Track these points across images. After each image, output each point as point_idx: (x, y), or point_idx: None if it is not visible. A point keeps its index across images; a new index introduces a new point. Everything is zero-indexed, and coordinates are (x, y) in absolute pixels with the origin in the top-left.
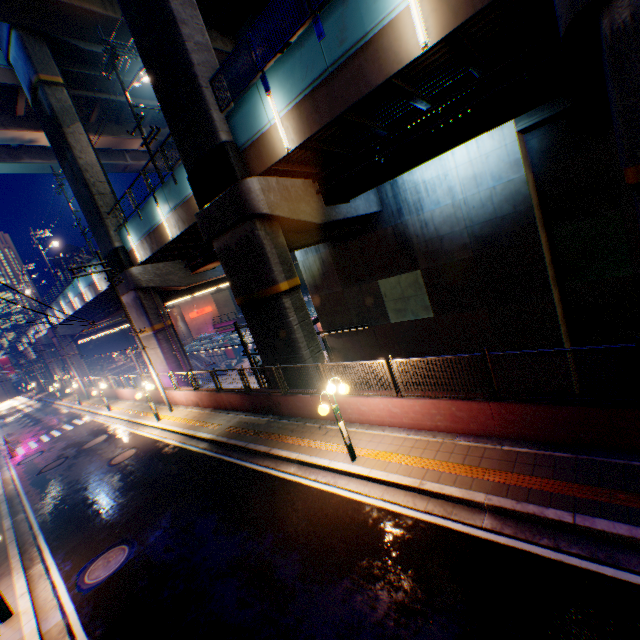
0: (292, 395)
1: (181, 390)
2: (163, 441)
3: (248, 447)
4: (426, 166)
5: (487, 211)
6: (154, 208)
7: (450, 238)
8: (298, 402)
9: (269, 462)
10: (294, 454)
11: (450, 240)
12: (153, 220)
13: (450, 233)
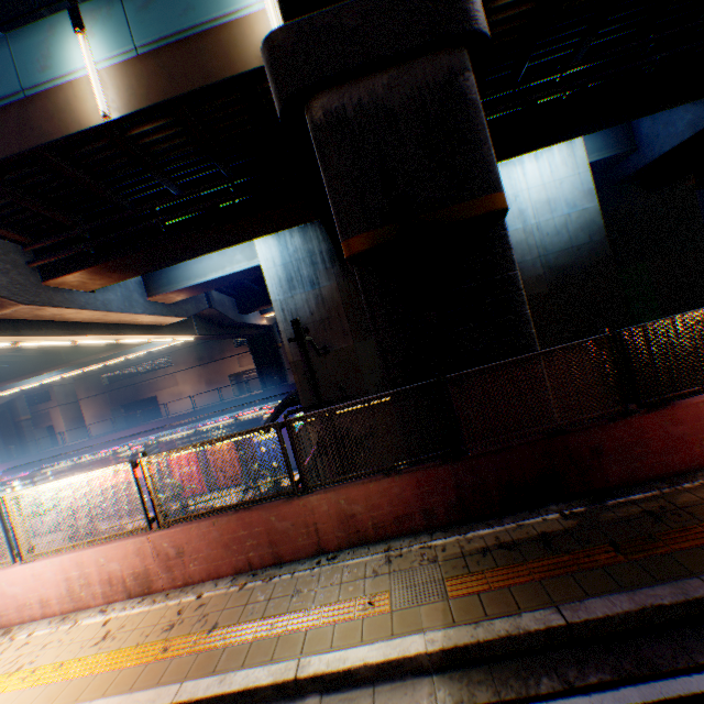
0: (656, 409)
1: (55, 551)
2: None
3: None
4: None
5: (562, 239)
6: (57, 41)
7: (520, 268)
8: (676, 425)
9: None
10: None
11: (520, 271)
12: (36, 71)
13: (521, 262)
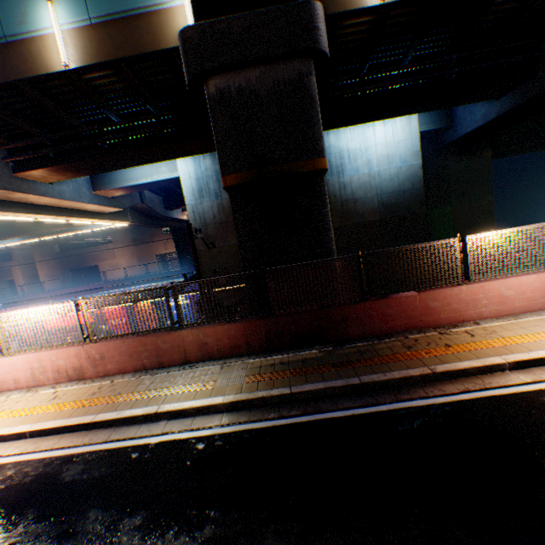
0: (379, 299)
1: (25, 351)
2: (27, 461)
3: (373, 380)
4: (352, 138)
5: (394, 184)
6: (32, 3)
7: (363, 202)
8: (389, 308)
9: (455, 386)
10: (493, 359)
11: (363, 203)
12: (15, 24)
13: (364, 197)
